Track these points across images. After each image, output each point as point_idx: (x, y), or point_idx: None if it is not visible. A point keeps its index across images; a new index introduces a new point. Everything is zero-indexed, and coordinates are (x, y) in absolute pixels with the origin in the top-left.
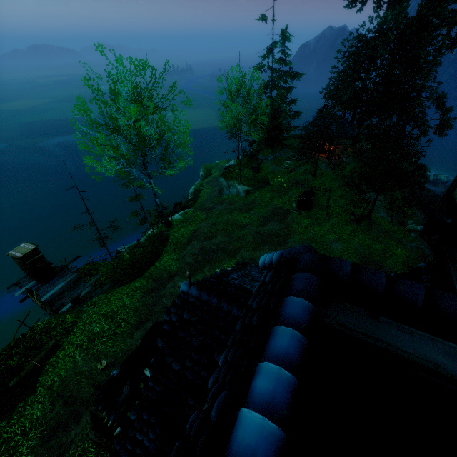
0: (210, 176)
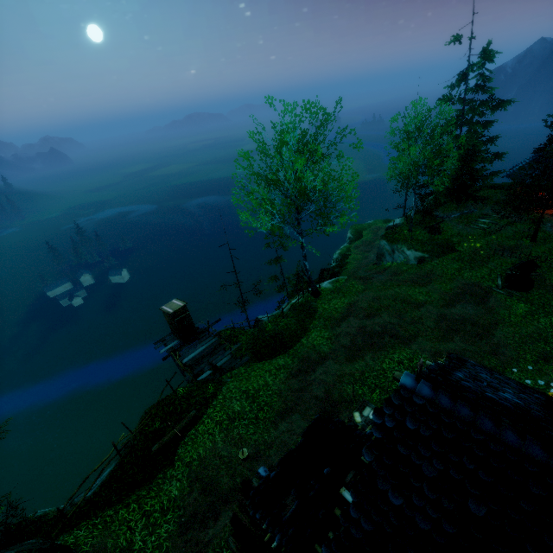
0: (360, 239)
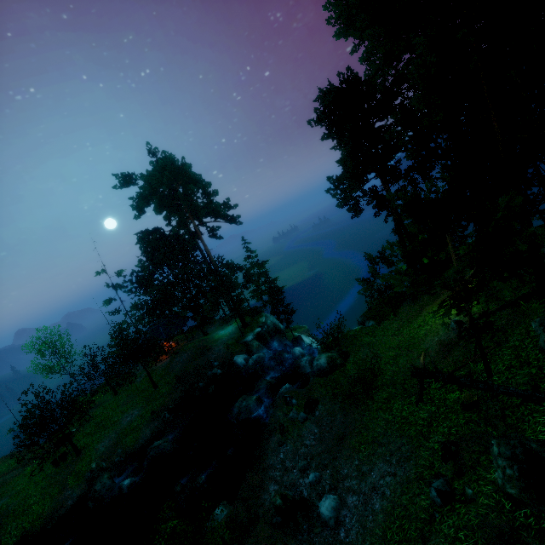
0: None
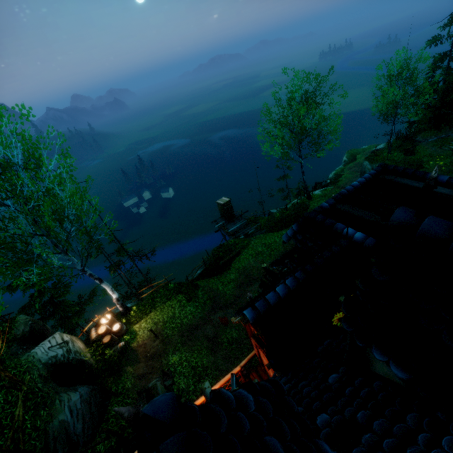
0: (353, 162)
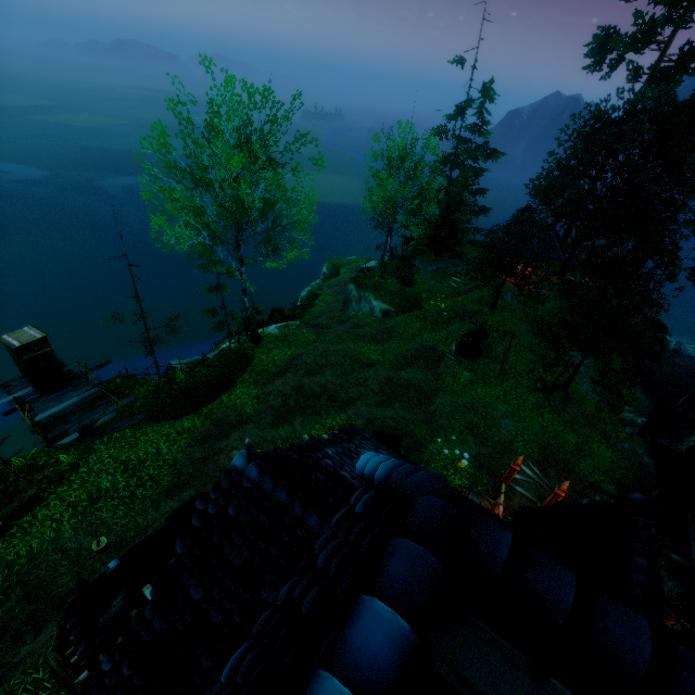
0: (336, 277)
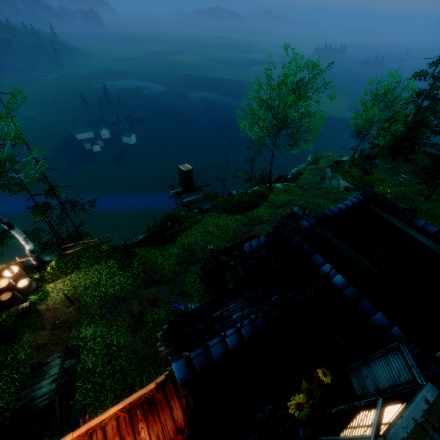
0: (316, 164)
